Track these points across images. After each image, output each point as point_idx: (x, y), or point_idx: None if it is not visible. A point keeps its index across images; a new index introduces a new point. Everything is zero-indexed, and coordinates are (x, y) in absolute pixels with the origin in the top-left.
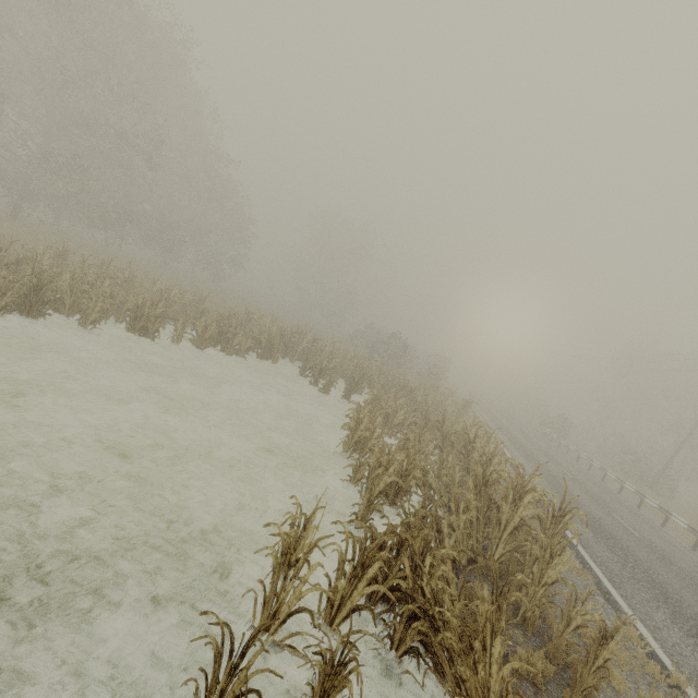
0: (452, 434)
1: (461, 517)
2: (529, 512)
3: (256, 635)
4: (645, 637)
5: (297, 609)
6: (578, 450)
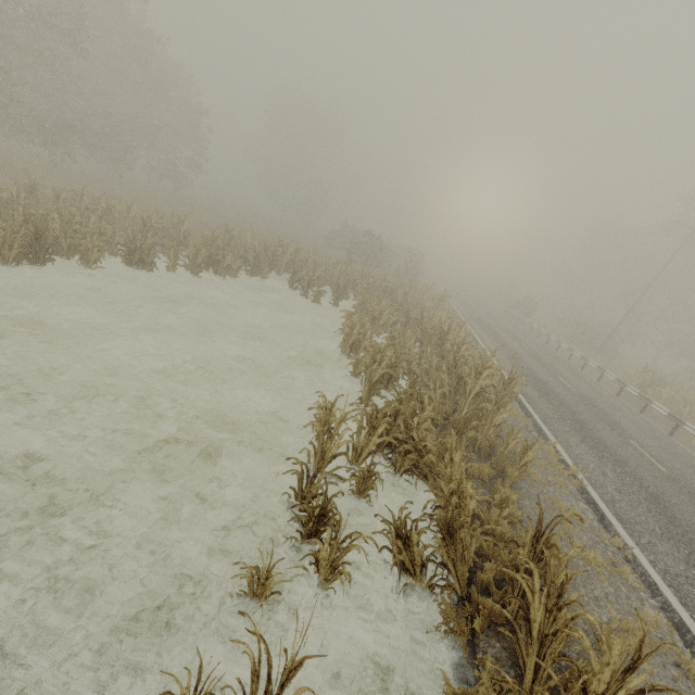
0: (429, 328)
1: (438, 392)
2: (486, 382)
3: (322, 465)
4: (559, 452)
5: (337, 454)
6: (539, 328)
